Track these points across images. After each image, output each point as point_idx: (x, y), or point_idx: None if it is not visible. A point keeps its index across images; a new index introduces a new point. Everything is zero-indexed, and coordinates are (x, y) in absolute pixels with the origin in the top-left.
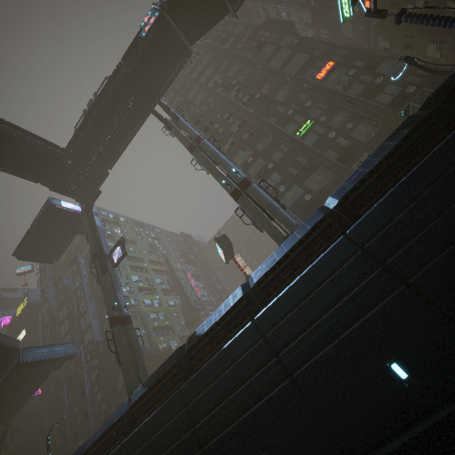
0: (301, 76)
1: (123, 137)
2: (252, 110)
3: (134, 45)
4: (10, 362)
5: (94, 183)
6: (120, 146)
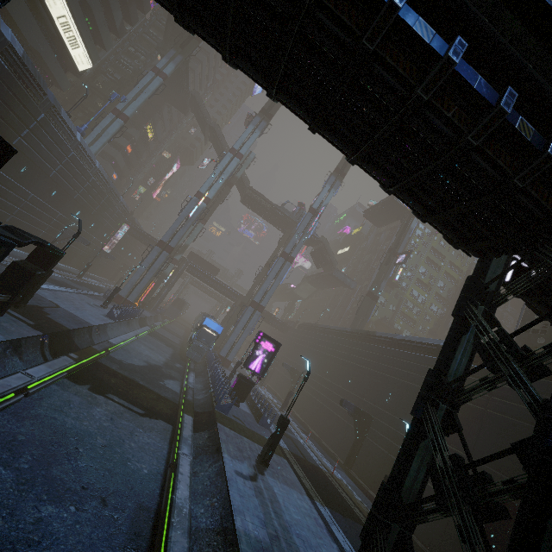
0: None
1: None
2: None
3: None
4: (330, 270)
5: None
6: None
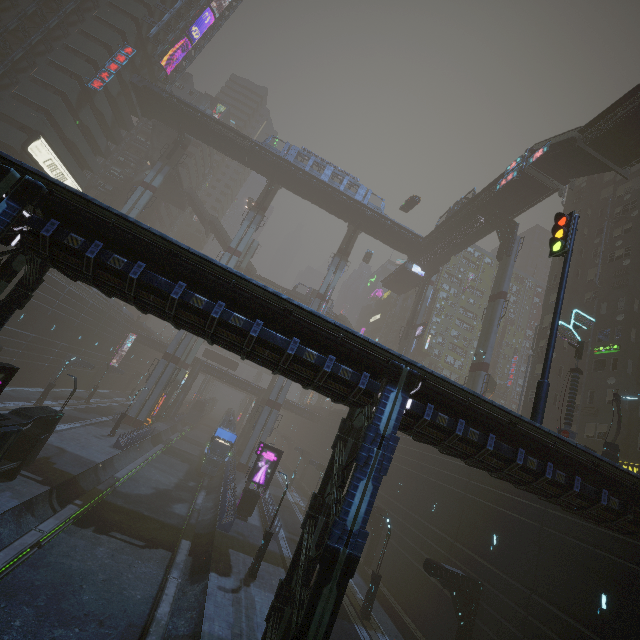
0: None
1: (468, 240)
2: (596, 280)
3: (497, 181)
4: None
5: (436, 264)
6: (464, 245)
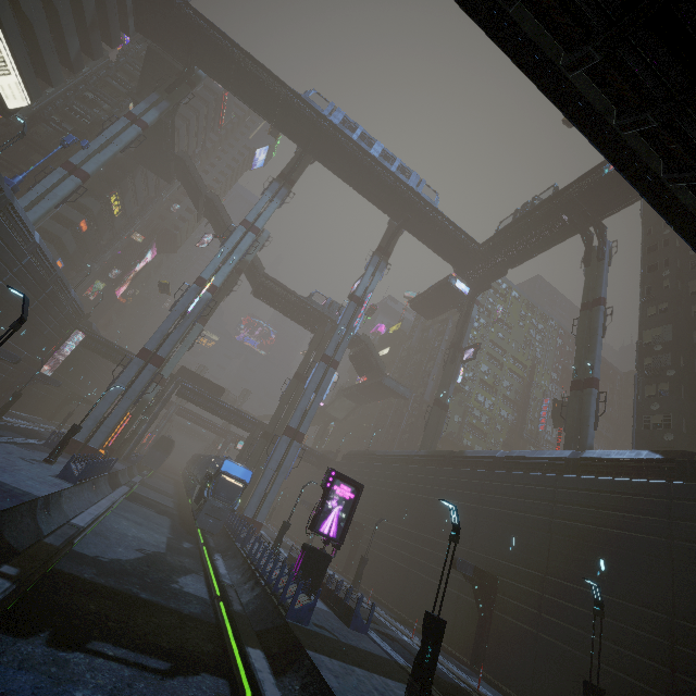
0: None
1: (537, 248)
2: None
3: (596, 169)
4: (377, 377)
5: (489, 278)
6: (531, 254)
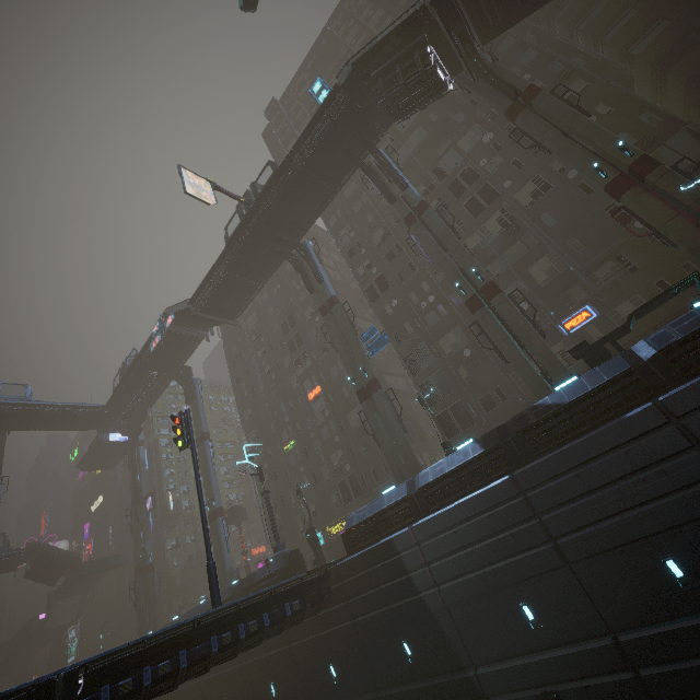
0: (299, 386)
1: (155, 392)
2: (263, 395)
3: (150, 342)
4: (76, 571)
5: (135, 424)
6: (154, 397)
